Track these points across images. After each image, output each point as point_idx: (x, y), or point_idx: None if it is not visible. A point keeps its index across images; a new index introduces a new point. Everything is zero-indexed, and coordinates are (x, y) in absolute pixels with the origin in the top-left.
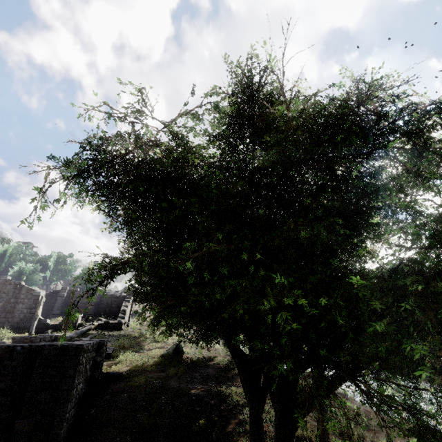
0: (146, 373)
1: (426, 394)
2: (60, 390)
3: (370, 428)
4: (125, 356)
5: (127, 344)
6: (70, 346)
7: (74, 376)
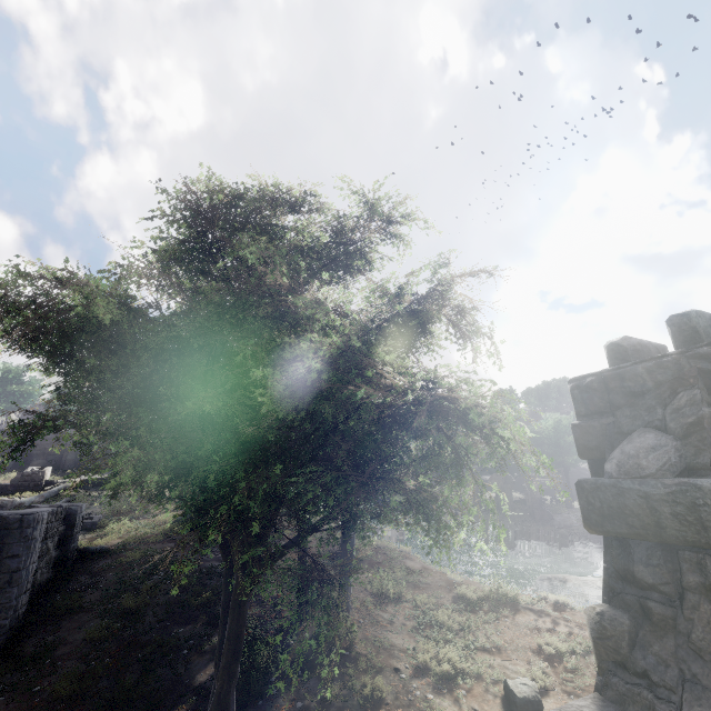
0: (146, 546)
1: (544, 547)
2: (0, 573)
3: (419, 586)
4: (117, 524)
5: (125, 509)
6: (12, 516)
7: (21, 554)
